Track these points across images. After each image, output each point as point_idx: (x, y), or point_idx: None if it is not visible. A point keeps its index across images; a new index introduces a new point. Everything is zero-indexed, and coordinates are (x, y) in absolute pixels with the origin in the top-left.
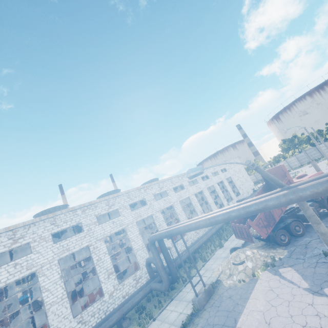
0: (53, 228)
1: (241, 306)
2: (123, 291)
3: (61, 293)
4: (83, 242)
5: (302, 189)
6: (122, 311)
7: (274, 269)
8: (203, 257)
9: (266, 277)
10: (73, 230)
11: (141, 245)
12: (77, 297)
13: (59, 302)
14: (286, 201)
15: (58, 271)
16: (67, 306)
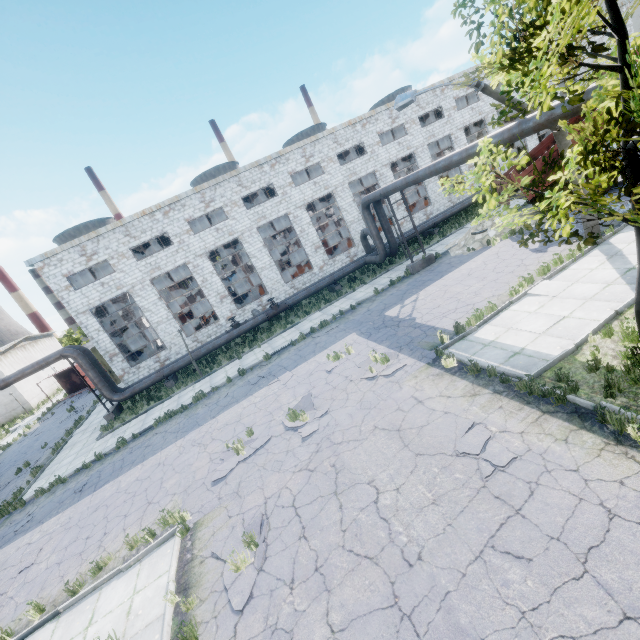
0: (241, 191)
1: (455, 268)
2: (335, 267)
3: (269, 261)
4: (280, 210)
5: (527, 120)
6: (332, 278)
7: (519, 237)
8: (442, 231)
9: (502, 245)
10: (264, 195)
11: (357, 217)
12: (285, 271)
13: (269, 269)
14: (508, 137)
15: (260, 240)
16: (277, 273)
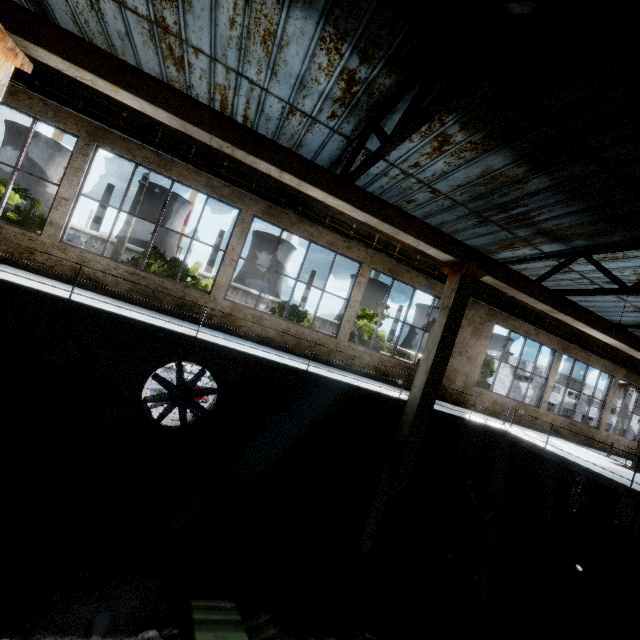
0: None
1: None
2: None
3: None
4: (611, 421)
5: None
6: None
7: None
8: None
9: None
10: None
11: None
12: None
13: None
14: None
15: None
16: None
